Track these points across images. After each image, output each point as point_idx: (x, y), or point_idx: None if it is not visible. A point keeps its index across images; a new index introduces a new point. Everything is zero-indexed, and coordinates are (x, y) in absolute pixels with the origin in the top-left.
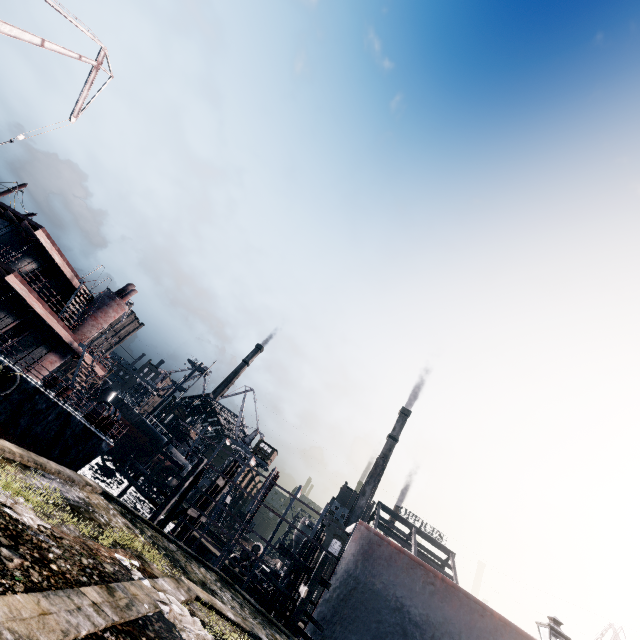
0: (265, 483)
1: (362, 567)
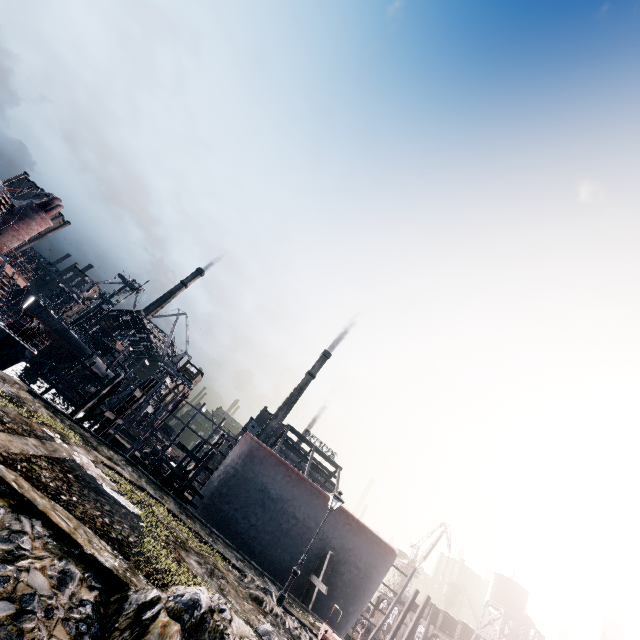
0: (175, 398)
1: (242, 463)
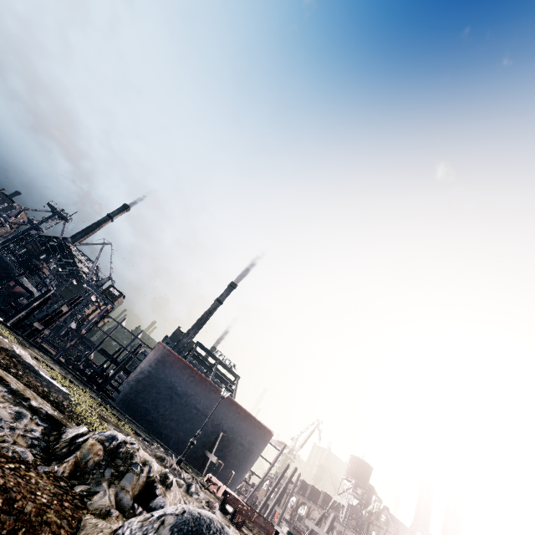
0: (99, 313)
1: (155, 366)
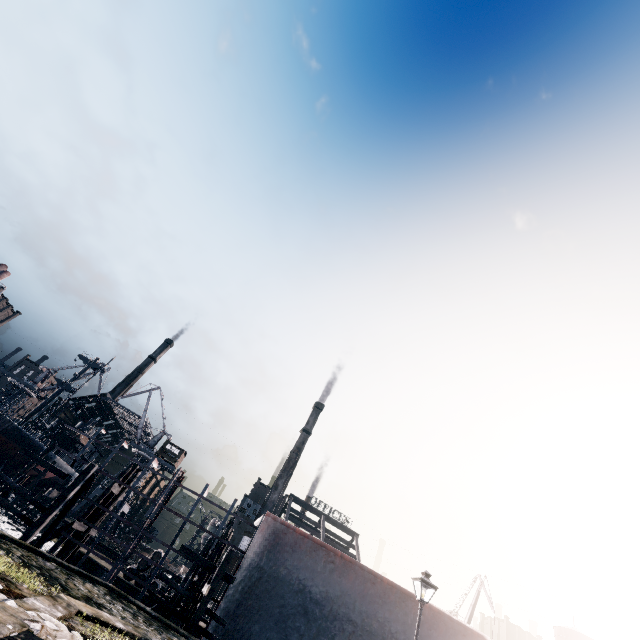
0: (168, 485)
1: (268, 557)
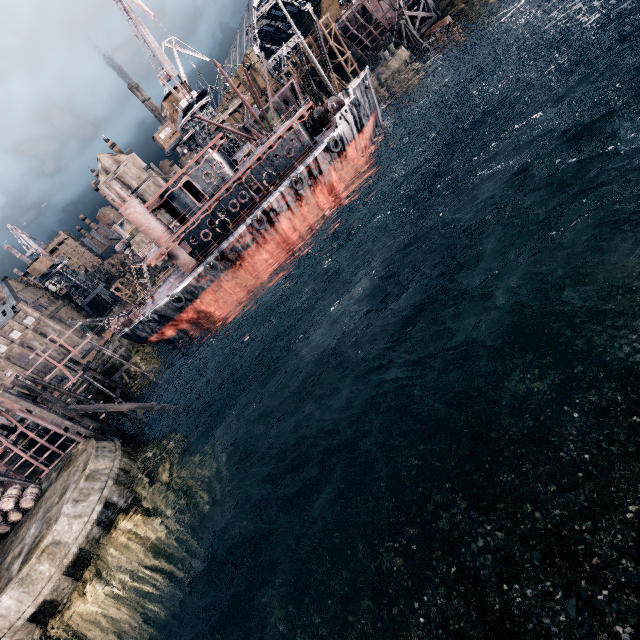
0: None
1: None
